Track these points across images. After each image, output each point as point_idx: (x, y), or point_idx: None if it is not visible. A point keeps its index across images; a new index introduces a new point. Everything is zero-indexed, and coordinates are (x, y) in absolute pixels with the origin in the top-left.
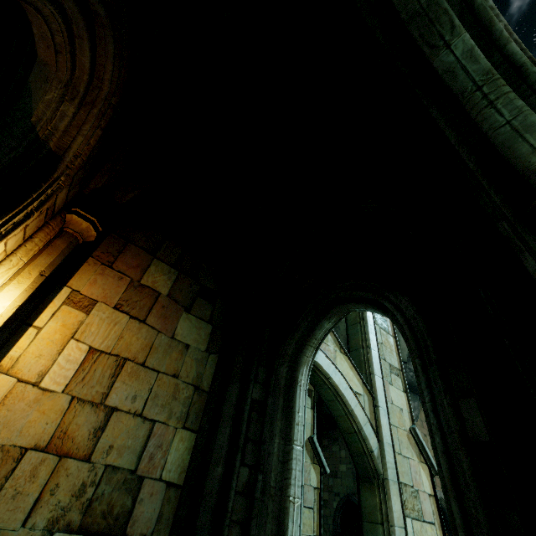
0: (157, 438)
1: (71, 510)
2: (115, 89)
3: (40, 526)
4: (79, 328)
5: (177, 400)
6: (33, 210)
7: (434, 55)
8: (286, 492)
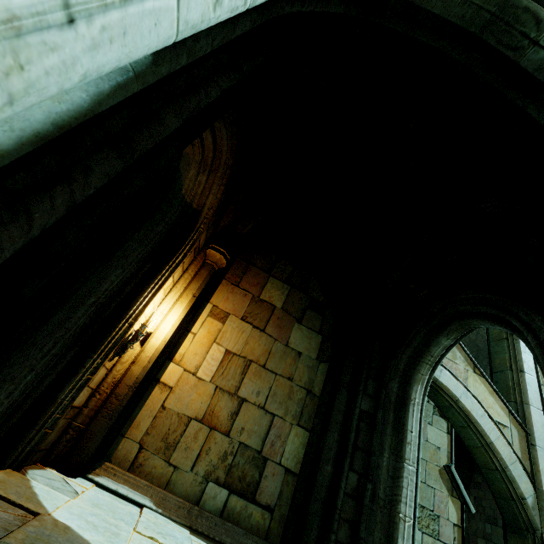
0: (276, 429)
1: (219, 469)
2: (230, 154)
3: (201, 474)
4: (219, 335)
5: (292, 400)
6: (187, 252)
7: (518, 57)
8: (396, 507)
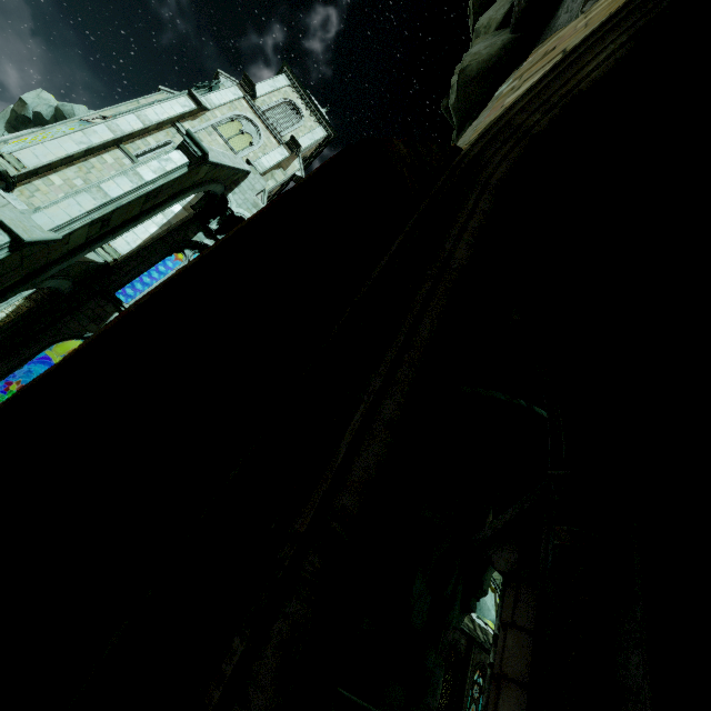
0: None
1: None
2: None
3: None
4: None
5: None
6: None
7: None
8: None
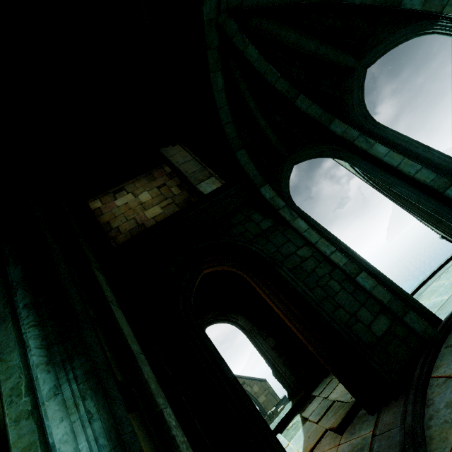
0: None
1: None
2: None
3: None
4: None
5: None
6: None
7: None
8: None
